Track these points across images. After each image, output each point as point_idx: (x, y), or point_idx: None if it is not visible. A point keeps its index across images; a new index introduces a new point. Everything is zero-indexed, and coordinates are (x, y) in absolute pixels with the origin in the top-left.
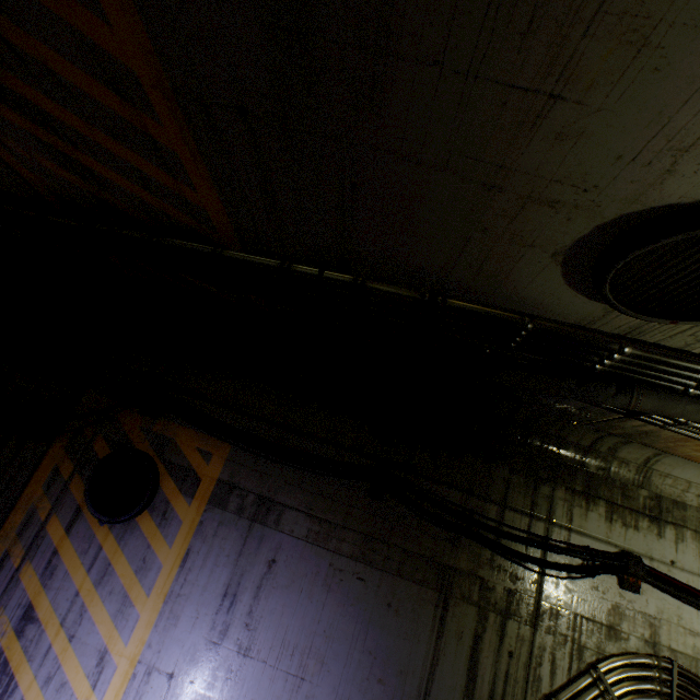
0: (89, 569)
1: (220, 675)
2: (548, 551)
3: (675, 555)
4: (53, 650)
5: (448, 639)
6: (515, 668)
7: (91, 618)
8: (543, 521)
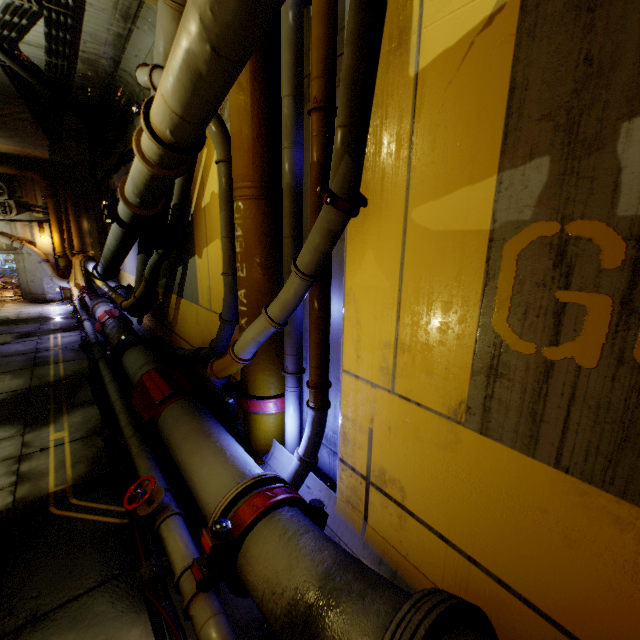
0: None
1: None
2: None
3: None
4: None
5: None
6: None
7: None
8: None
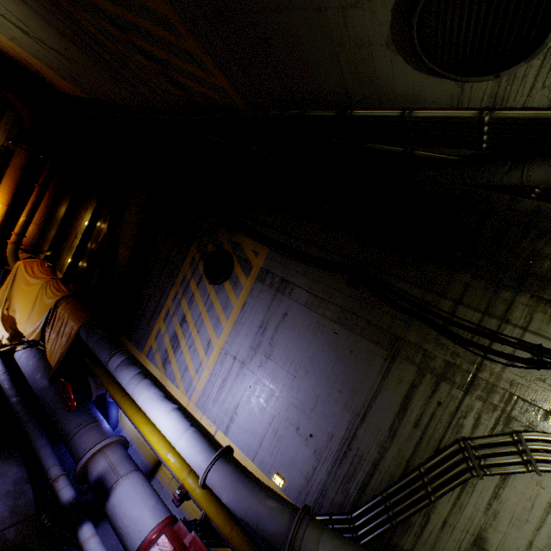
0: (205, 304)
1: (255, 363)
2: (495, 343)
3: None
4: (192, 335)
5: (390, 381)
6: (441, 413)
7: (205, 325)
8: (496, 319)
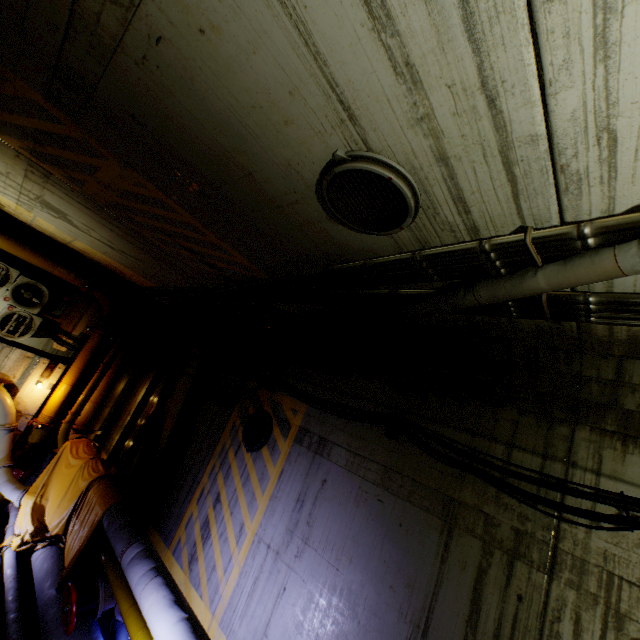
0: (241, 476)
1: (292, 553)
2: (567, 495)
3: None
4: (224, 518)
5: (452, 566)
6: (525, 615)
7: (239, 504)
8: (559, 462)
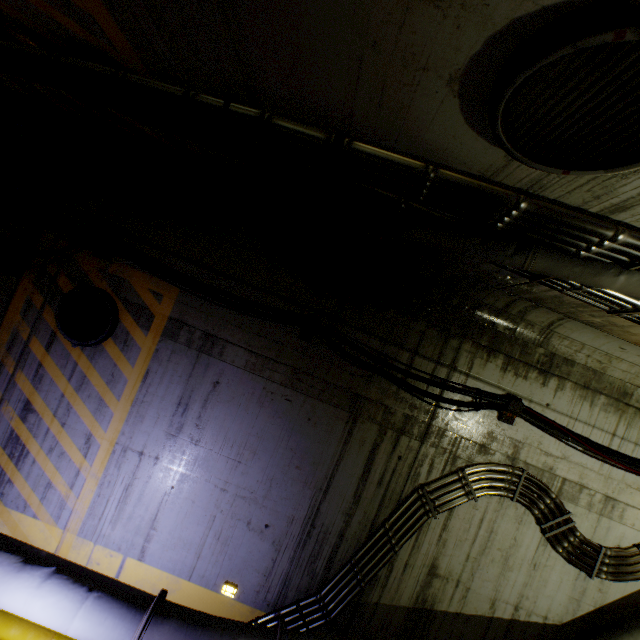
0: (69, 379)
1: (178, 456)
2: (445, 390)
3: (552, 400)
4: (51, 431)
5: (353, 445)
6: (401, 467)
7: (76, 413)
8: (446, 367)
